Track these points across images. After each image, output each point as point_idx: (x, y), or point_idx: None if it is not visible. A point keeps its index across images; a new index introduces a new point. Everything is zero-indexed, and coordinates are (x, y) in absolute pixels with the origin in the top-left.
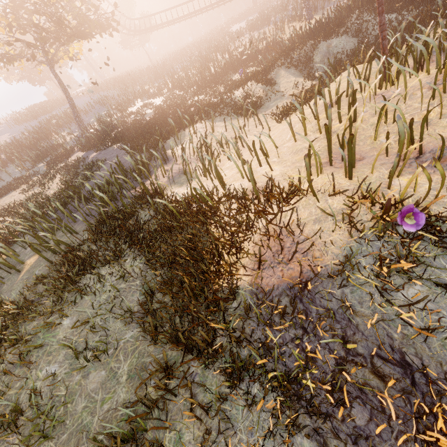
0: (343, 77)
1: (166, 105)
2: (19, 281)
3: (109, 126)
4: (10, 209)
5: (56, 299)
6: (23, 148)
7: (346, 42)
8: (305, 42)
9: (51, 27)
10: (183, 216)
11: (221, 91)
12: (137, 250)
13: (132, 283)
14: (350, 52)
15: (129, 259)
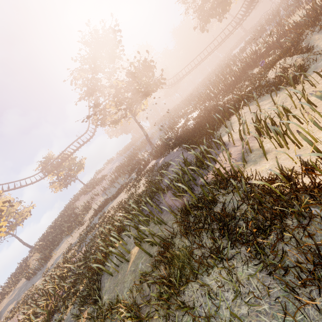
0: None
1: (203, 112)
2: (128, 273)
3: (167, 139)
4: (120, 205)
5: (163, 315)
6: (124, 167)
7: None
8: None
9: (133, 96)
10: (285, 196)
11: (246, 84)
12: (239, 248)
13: (256, 306)
14: None
15: (235, 262)
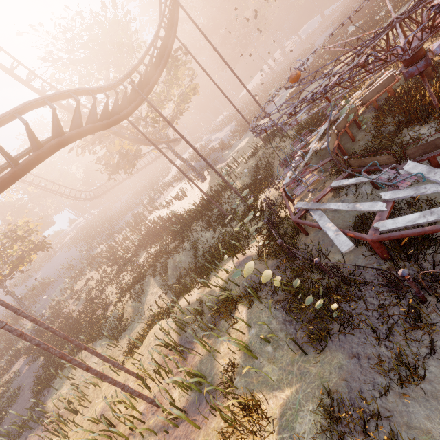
0: (145, 342)
1: (88, 299)
2: None
3: (49, 322)
4: None
5: None
6: None
7: (186, 256)
8: (162, 256)
9: None
10: None
11: (125, 282)
12: None
13: None
14: (189, 264)
15: None
